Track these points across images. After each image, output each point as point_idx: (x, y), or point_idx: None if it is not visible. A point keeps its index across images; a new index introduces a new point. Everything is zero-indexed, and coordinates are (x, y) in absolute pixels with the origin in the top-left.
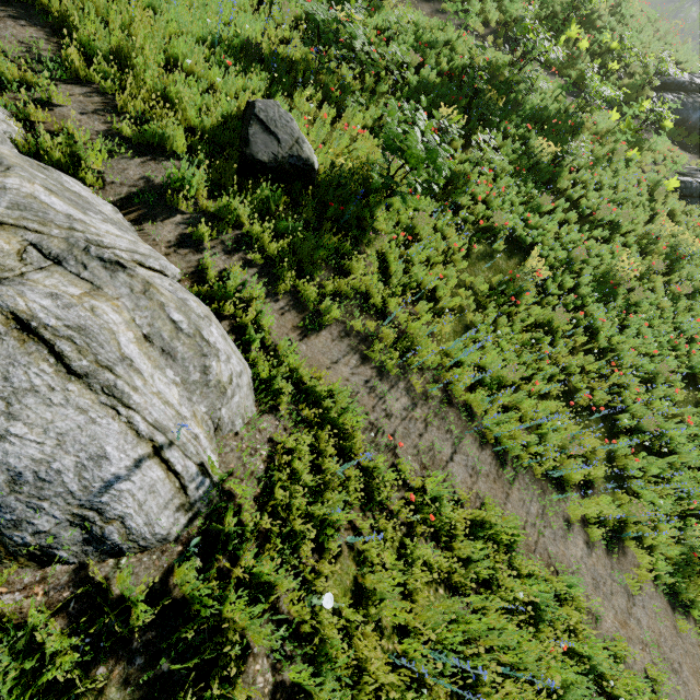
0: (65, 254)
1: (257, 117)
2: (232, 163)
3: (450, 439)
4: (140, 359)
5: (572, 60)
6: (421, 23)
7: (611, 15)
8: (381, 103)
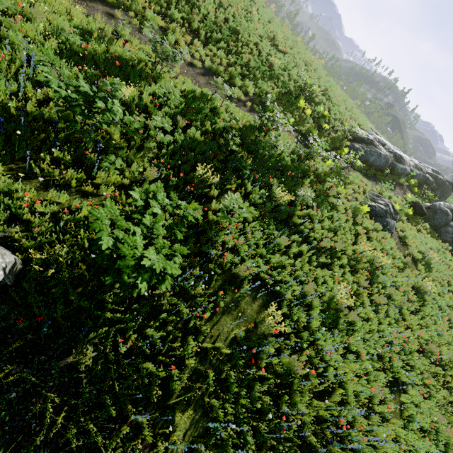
0: None
1: None
2: None
3: None
4: None
5: (302, 120)
6: (193, 93)
7: (323, 95)
8: (145, 158)
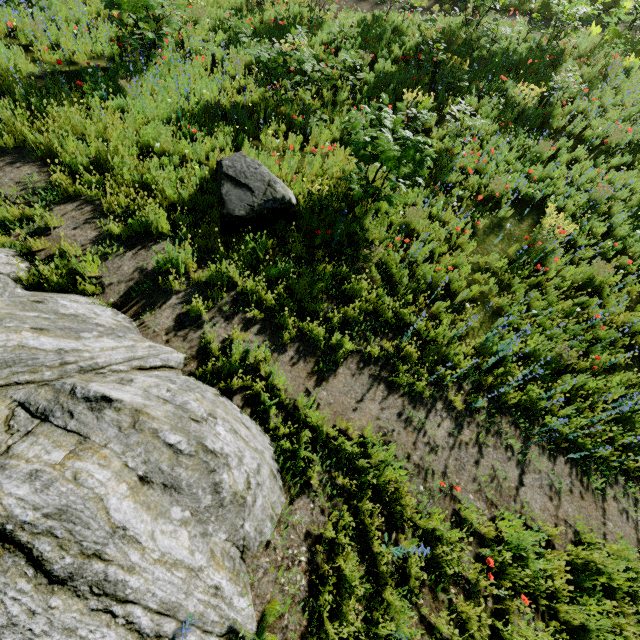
0: (51, 405)
1: (226, 175)
2: (214, 225)
3: (512, 457)
4: (136, 517)
5: None
6: (364, 22)
7: None
8: (344, 111)
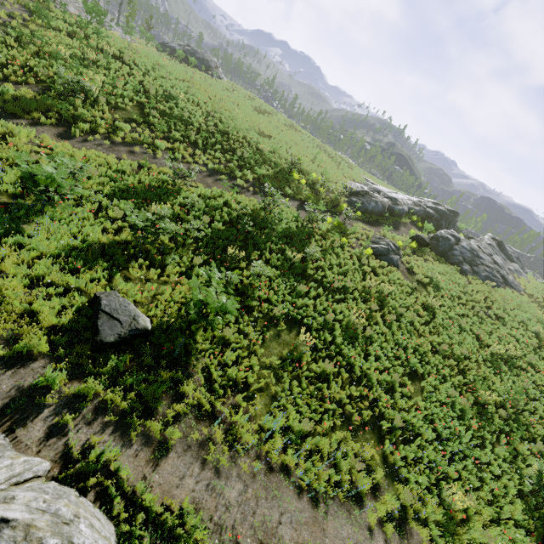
0: None
1: (103, 311)
2: (87, 345)
3: (276, 503)
4: None
5: (300, 190)
6: (208, 195)
7: (314, 162)
8: (190, 251)
